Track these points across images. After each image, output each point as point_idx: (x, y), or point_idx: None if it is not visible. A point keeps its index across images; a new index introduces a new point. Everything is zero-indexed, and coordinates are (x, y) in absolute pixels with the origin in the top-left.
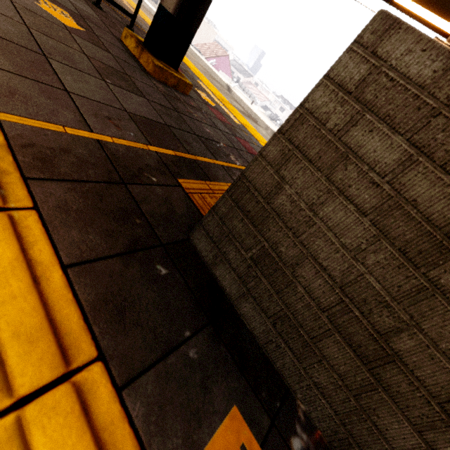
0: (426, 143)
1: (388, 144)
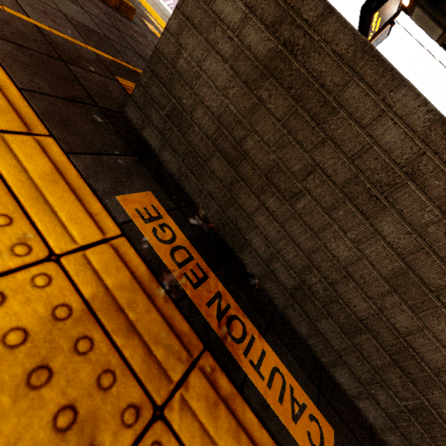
0: (253, 5)
1: (235, 8)
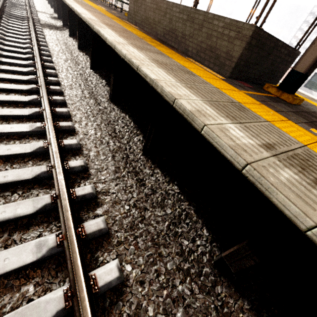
0: None
1: None
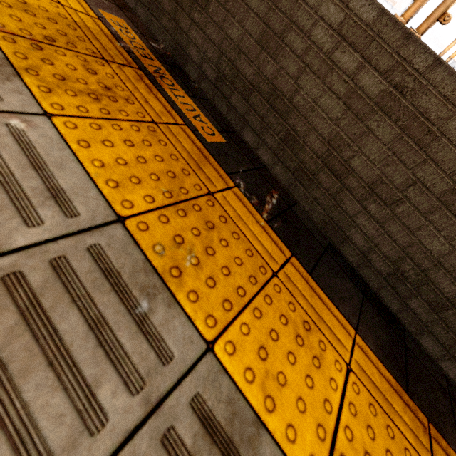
0: None
1: None
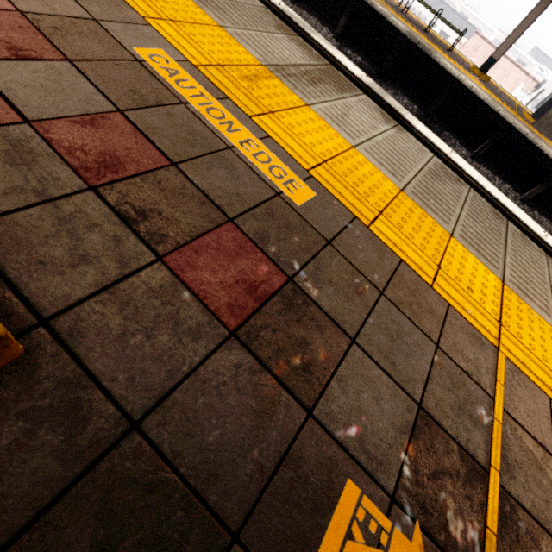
0: None
1: None
